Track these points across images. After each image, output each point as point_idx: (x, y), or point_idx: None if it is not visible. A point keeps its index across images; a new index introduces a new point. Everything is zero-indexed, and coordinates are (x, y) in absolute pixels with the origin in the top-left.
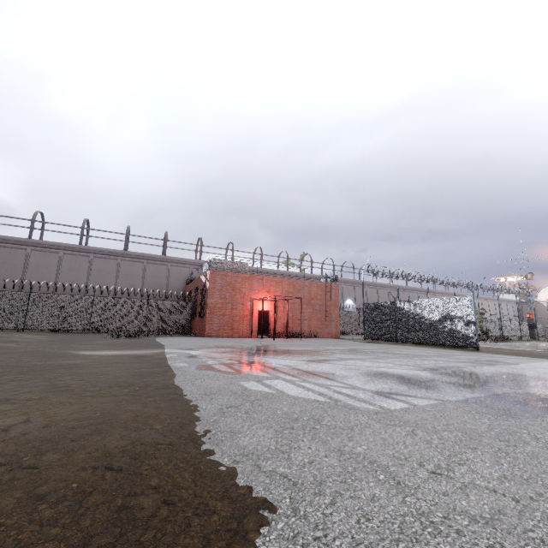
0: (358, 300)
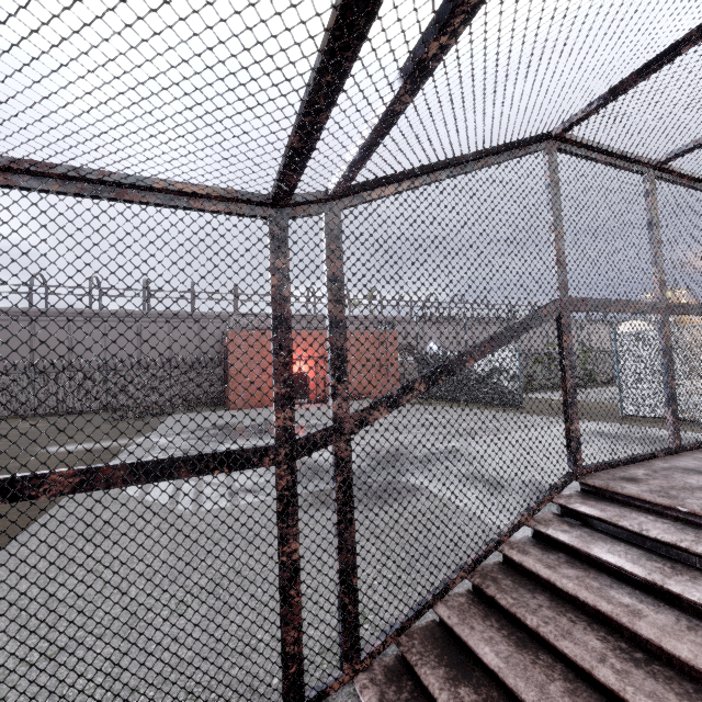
0: (445, 343)
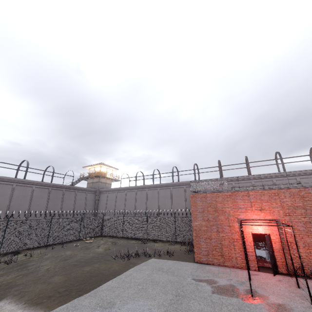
0: None
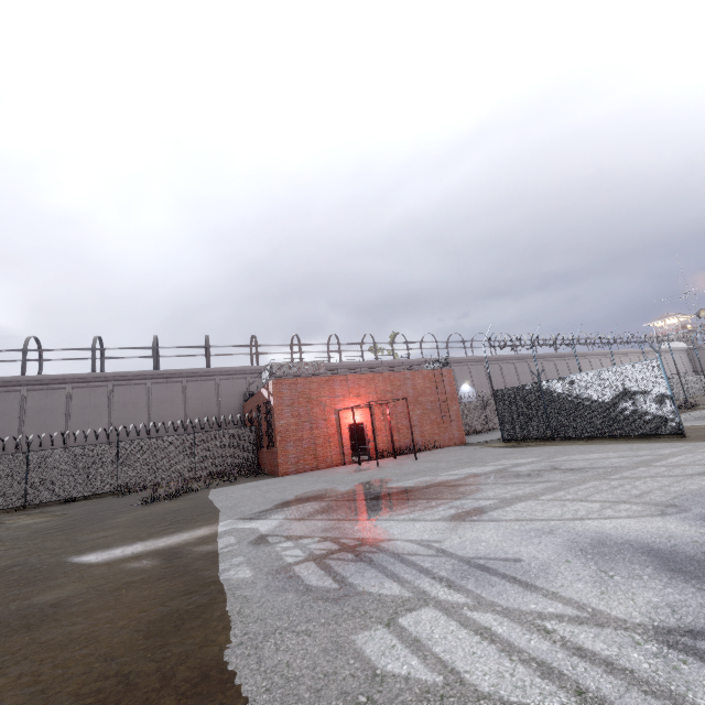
0: (477, 384)
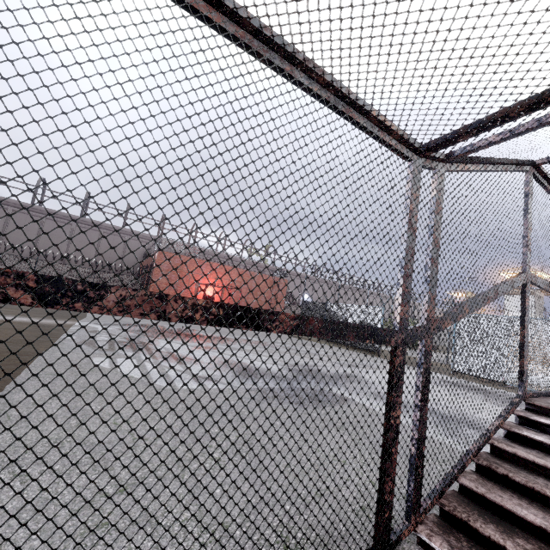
0: (315, 297)
